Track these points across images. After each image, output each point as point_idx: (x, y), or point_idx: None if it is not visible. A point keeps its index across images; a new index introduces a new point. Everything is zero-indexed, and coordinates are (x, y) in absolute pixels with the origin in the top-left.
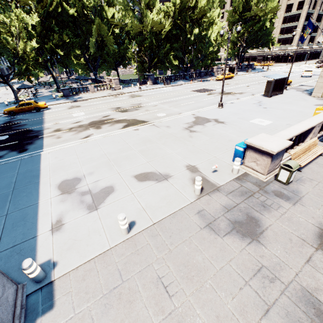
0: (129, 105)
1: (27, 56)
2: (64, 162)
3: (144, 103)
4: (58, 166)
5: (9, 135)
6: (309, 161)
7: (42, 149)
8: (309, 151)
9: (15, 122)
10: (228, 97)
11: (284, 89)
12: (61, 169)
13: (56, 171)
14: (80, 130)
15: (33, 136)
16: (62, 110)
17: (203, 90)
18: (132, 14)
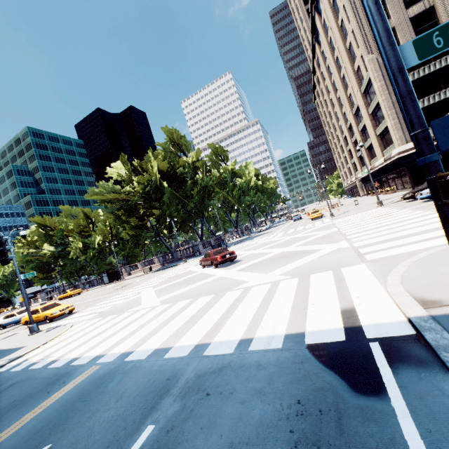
0: None
1: None
2: None
3: None
4: None
5: None
6: None
7: None
8: None
9: None
10: None
11: None
12: None
13: None
14: None
15: None
16: None
17: None
18: None
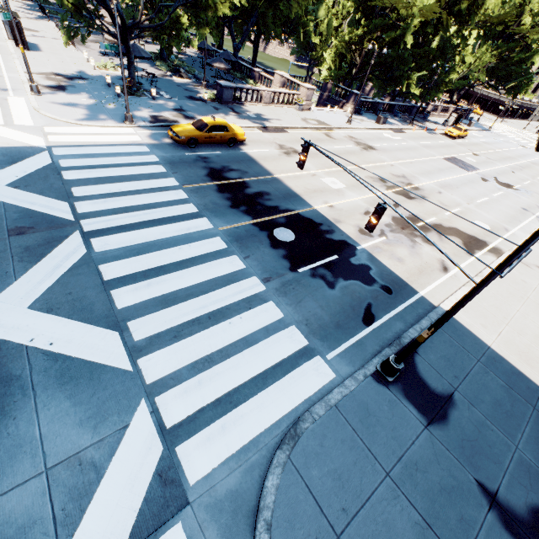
0: (393, 178)
1: (212, 2)
2: (512, 341)
3: (409, 176)
4: (517, 351)
5: (288, 228)
6: None
7: (416, 292)
8: None
9: (234, 179)
10: (522, 199)
11: None
12: (534, 361)
13: (532, 365)
14: (407, 242)
15: (343, 243)
16: (279, 156)
17: (459, 162)
18: None
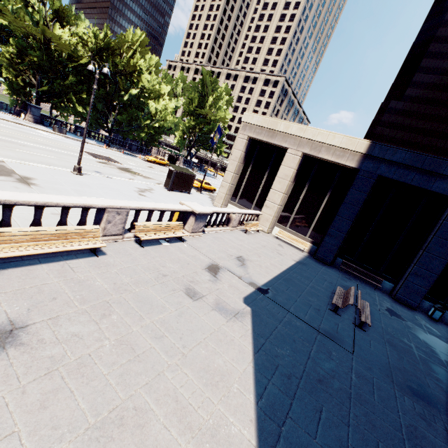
0: None
1: None
2: None
3: None
4: None
5: None
6: (26, 254)
7: None
8: (63, 242)
9: None
10: (121, 173)
11: (199, 191)
12: None
13: None
14: None
15: None
16: None
17: (105, 157)
18: (23, 7)
